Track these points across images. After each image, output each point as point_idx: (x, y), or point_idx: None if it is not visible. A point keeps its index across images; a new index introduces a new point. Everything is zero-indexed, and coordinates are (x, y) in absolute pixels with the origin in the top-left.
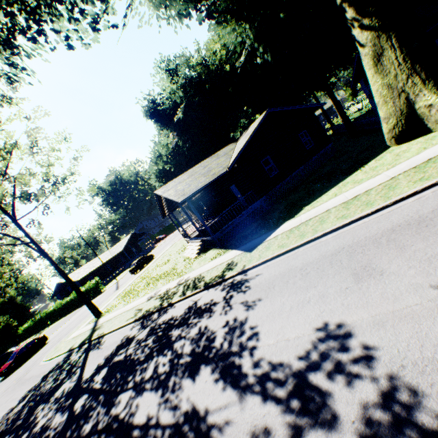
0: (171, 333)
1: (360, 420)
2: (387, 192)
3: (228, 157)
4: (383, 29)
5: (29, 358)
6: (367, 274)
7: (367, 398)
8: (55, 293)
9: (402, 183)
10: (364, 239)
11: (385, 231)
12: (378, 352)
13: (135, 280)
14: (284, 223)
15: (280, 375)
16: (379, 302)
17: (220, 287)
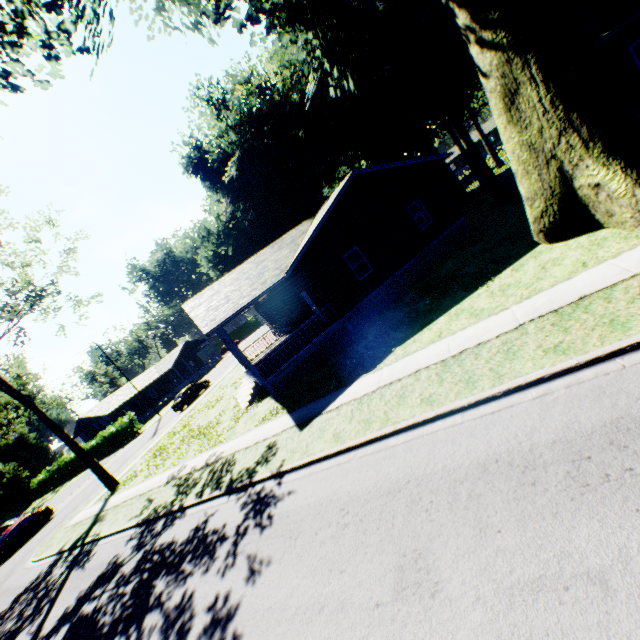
0: (155, 584)
1: None
2: (503, 362)
3: (294, 249)
4: (516, 49)
5: (25, 541)
6: (415, 582)
7: None
8: (78, 432)
9: (528, 347)
10: (440, 474)
11: (474, 466)
12: None
13: (175, 425)
14: (359, 378)
15: None
16: None
17: (243, 499)
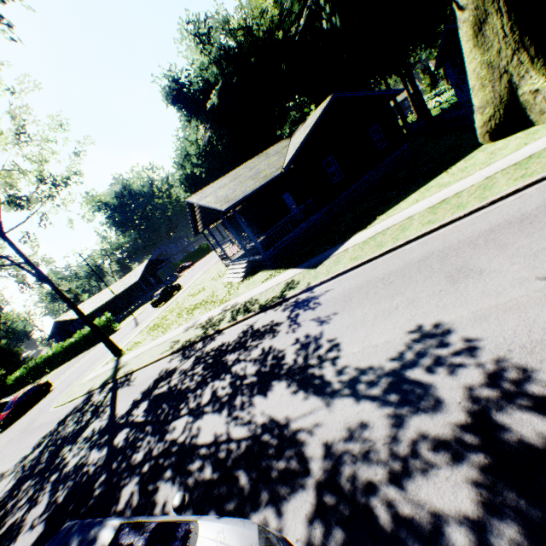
0: (225, 359)
1: (466, 400)
2: (483, 193)
3: (282, 156)
4: None
5: (30, 408)
6: (464, 275)
7: (472, 382)
8: (53, 334)
9: (500, 182)
10: (457, 243)
11: (482, 233)
12: (481, 342)
13: (160, 313)
14: (354, 235)
15: (371, 377)
16: (480, 299)
17: (281, 308)
